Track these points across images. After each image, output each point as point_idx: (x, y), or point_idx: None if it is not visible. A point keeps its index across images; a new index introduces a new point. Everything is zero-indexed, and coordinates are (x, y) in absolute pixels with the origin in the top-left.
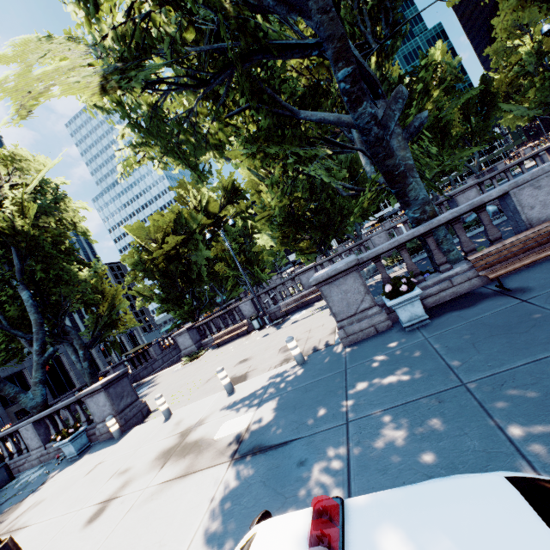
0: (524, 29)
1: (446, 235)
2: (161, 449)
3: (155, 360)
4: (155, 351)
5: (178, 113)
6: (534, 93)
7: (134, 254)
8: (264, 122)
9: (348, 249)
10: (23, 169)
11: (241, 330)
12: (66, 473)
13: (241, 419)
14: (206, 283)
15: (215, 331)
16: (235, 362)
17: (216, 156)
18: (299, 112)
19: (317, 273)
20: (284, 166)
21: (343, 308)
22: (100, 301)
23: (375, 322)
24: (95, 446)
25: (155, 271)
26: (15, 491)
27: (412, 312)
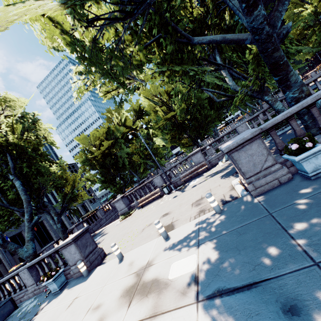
0: (305, 0)
1: (320, 107)
2: (123, 287)
3: (101, 219)
4: (101, 214)
5: (111, 44)
6: (315, 37)
7: (83, 155)
8: (169, 48)
9: (221, 137)
10: (12, 106)
11: (156, 195)
12: (52, 305)
13: (187, 261)
14: (127, 169)
15: (138, 197)
16: (159, 216)
17: (139, 74)
18: (193, 38)
19: (224, 145)
20: (168, 94)
21: (250, 167)
22: (65, 184)
23: (278, 176)
24: (71, 282)
25: (97, 165)
26: (17, 319)
27: (316, 163)
